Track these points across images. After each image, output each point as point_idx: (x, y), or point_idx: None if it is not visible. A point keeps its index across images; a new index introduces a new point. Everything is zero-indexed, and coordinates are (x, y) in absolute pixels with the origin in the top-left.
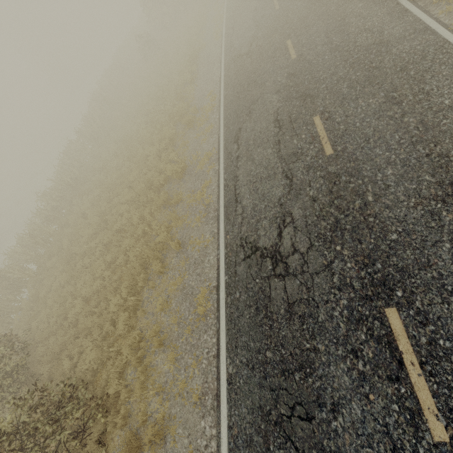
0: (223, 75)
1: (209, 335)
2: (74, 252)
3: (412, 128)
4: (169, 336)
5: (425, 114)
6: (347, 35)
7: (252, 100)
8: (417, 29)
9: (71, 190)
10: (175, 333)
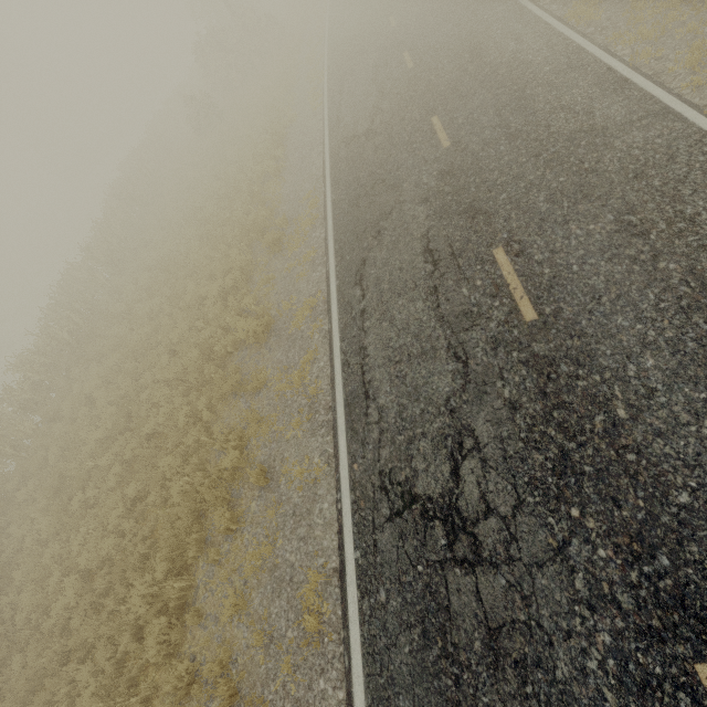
0: (328, 166)
1: (329, 682)
2: (69, 475)
3: (676, 281)
4: (249, 674)
5: (694, 257)
6: (532, 115)
7: (381, 213)
8: (650, 111)
9: (68, 352)
10: (260, 669)
